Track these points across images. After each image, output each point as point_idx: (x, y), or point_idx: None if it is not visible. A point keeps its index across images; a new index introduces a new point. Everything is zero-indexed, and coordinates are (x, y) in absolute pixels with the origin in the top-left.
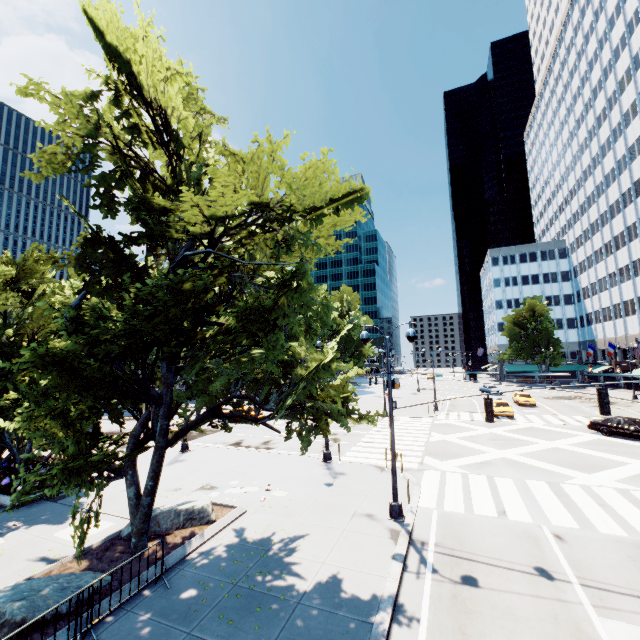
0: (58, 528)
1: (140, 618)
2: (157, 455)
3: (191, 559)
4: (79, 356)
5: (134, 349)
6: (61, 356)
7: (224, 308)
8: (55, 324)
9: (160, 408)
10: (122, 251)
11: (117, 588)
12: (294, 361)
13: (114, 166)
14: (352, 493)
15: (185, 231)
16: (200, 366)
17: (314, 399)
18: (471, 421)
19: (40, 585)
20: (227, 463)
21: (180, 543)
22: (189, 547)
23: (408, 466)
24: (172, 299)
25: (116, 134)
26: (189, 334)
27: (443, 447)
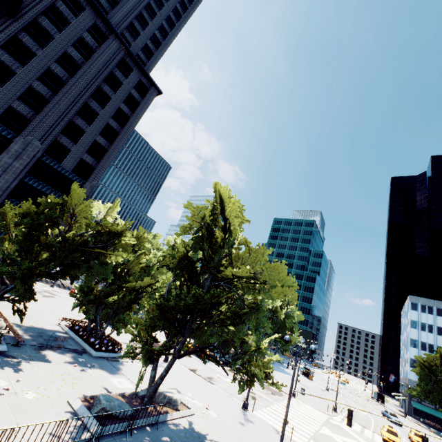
0: (111, 376)
1: (145, 438)
2: (172, 360)
3: (166, 424)
4: (169, 308)
5: (187, 311)
6: (165, 306)
7: (224, 304)
8: (139, 268)
9: (180, 337)
10: (194, 266)
11: (138, 418)
12: (247, 341)
13: (203, 234)
14: (254, 436)
15: (219, 263)
16: (211, 330)
17: (250, 364)
18: (360, 433)
19: (113, 399)
20: (187, 380)
21: (163, 413)
22: (167, 417)
23: (296, 440)
24: (209, 298)
25: (208, 223)
26: (207, 311)
27: (328, 440)
